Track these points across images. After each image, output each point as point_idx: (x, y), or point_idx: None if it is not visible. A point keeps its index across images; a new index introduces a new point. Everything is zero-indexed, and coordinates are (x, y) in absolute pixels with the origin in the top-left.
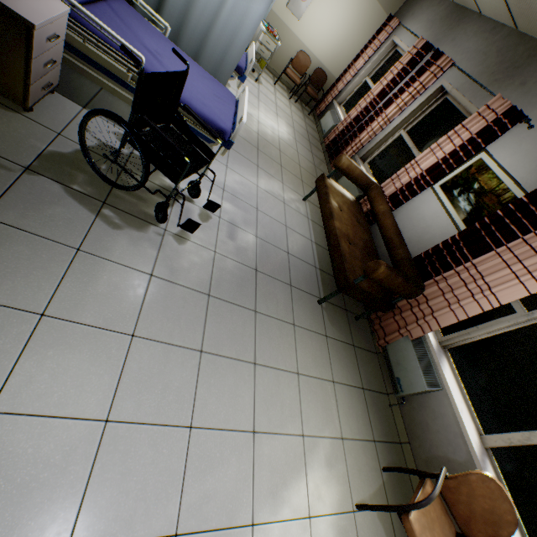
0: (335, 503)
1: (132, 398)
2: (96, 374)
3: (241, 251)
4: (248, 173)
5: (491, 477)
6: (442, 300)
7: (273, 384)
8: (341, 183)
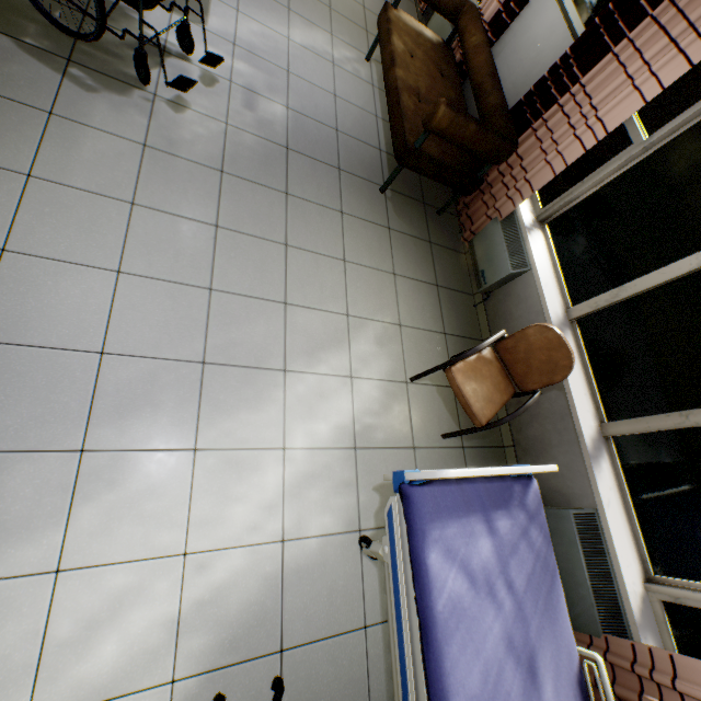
0: (383, 373)
1: (143, 258)
2: (99, 234)
3: (264, 125)
4: (273, 20)
5: (550, 327)
6: (539, 154)
7: (310, 267)
8: (431, 27)
